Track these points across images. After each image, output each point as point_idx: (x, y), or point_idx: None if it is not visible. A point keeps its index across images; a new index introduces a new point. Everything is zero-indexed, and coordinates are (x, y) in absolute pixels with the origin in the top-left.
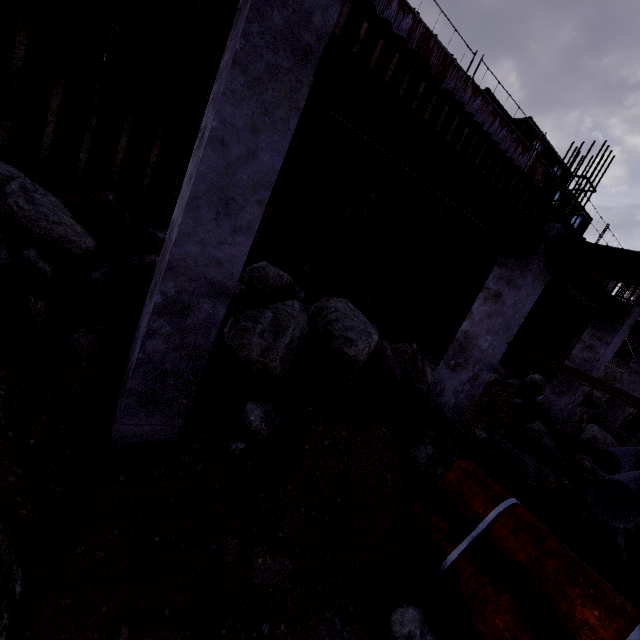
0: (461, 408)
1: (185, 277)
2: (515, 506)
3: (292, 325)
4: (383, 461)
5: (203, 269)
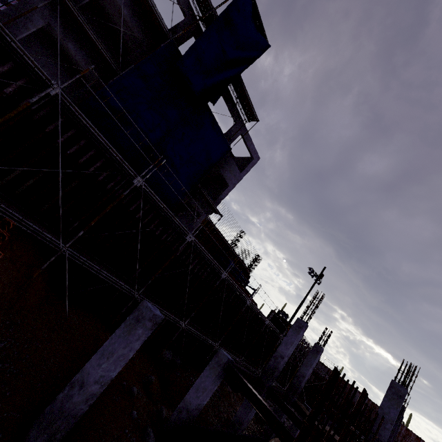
0: None
1: None
2: None
3: None
4: None
5: None
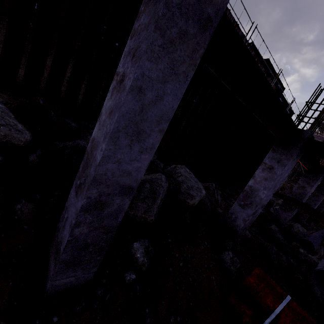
0: (245, 228)
1: (105, 185)
2: (291, 302)
3: (161, 192)
4: (209, 267)
5: (118, 178)
